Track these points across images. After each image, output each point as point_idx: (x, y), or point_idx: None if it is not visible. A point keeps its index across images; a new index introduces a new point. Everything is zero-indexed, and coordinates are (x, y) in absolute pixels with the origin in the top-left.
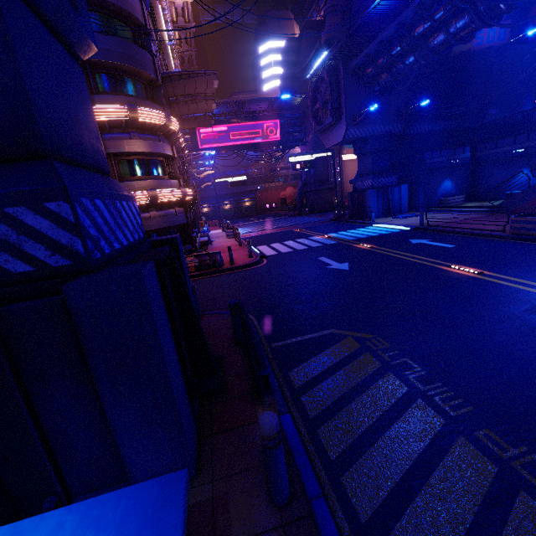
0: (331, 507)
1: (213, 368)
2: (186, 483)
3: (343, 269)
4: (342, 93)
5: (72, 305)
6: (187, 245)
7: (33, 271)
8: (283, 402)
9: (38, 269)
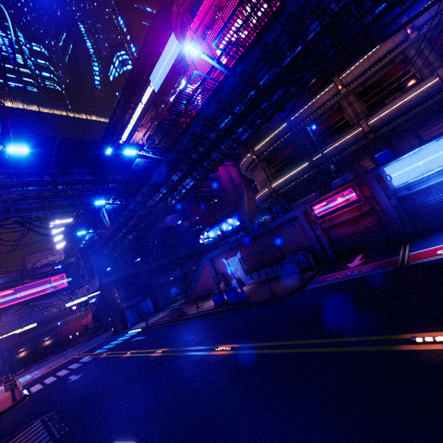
0: None
1: None
2: None
3: (75, 379)
4: (92, 263)
5: None
6: None
7: None
8: None
9: None
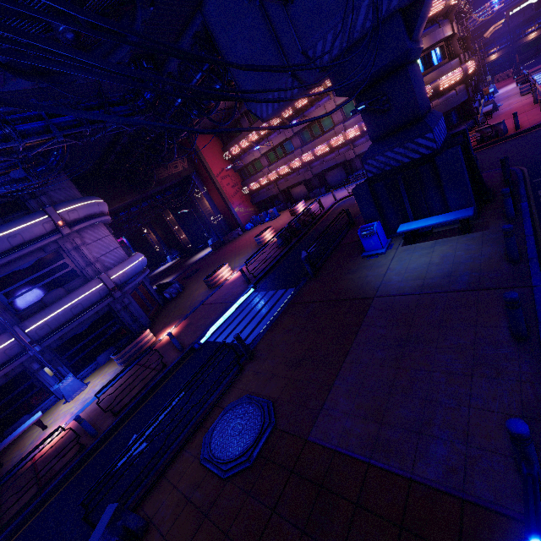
0: (534, 222)
1: (486, 192)
2: (473, 208)
3: None
4: None
5: (437, 163)
6: (467, 122)
7: (421, 157)
8: (525, 199)
9: (422, 156)
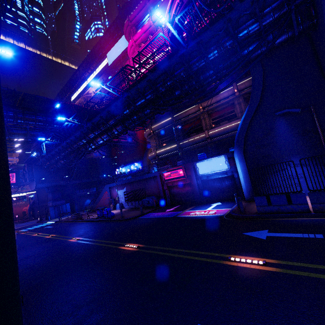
0: None
1: None
2: None
3: None
4: (34, 172)
5: None
6: None
7: None
8: None
9: None
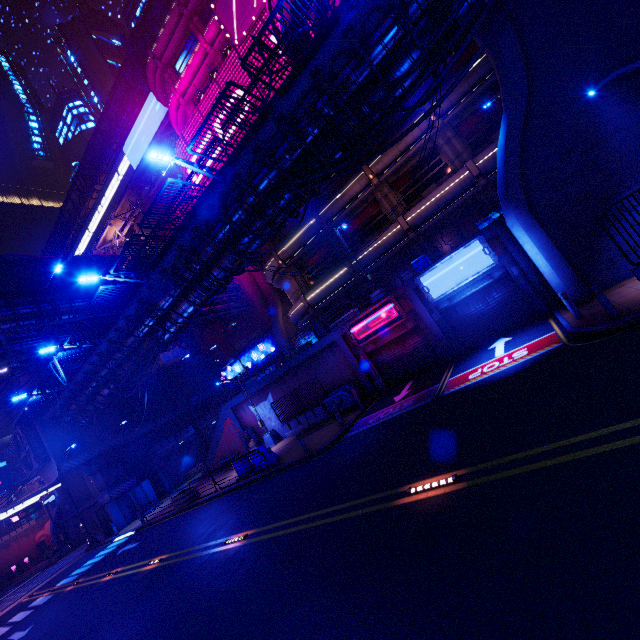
0: None
1: None
2: None
3: (21, 637)
4: (43, 440)
5: None
6: None
7: None
8: None
9: None
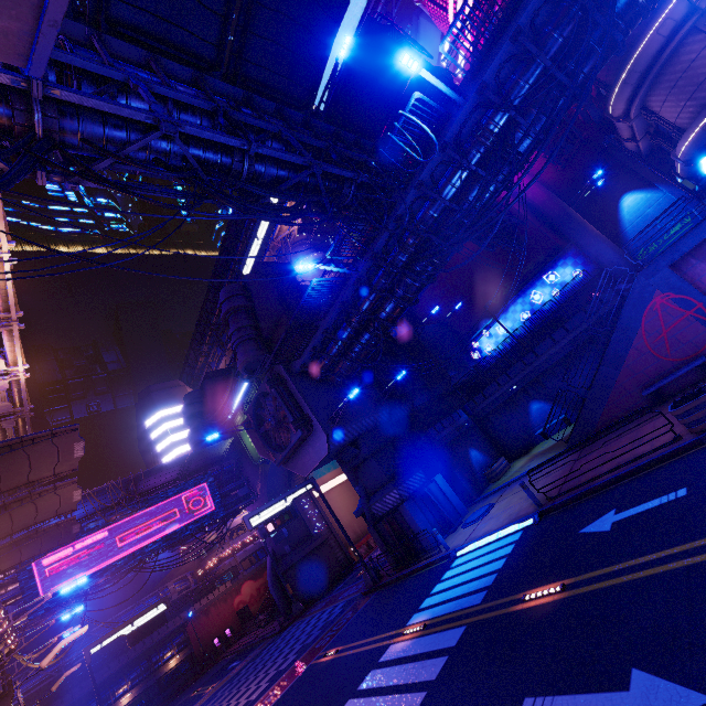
0: None
1: None
2: None
3: None
4: (299, 398)
5: None
6: None
7: None
8: None
9: None
